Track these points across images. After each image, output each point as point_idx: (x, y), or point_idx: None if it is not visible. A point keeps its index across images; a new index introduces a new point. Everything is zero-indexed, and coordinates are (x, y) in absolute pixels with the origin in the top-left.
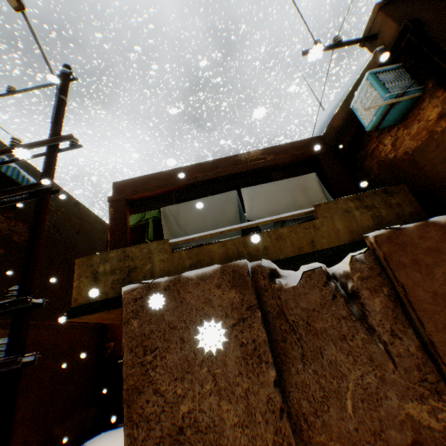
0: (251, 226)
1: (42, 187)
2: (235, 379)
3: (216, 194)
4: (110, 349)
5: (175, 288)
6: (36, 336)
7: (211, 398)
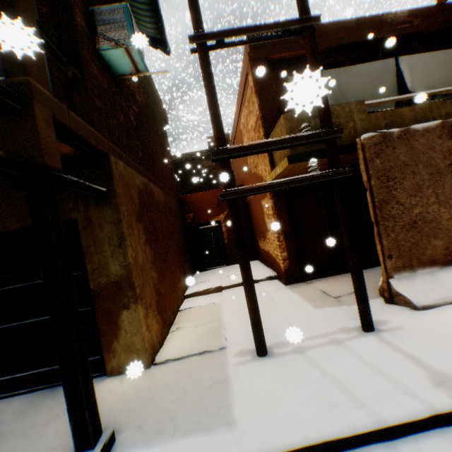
0: (434, 94)
1: (311, 24)
2: (448, 196)
3: (353, 64)
4: (190, 219)
5: (404, 137)
6: (165, 197)
7: (433, 206)
